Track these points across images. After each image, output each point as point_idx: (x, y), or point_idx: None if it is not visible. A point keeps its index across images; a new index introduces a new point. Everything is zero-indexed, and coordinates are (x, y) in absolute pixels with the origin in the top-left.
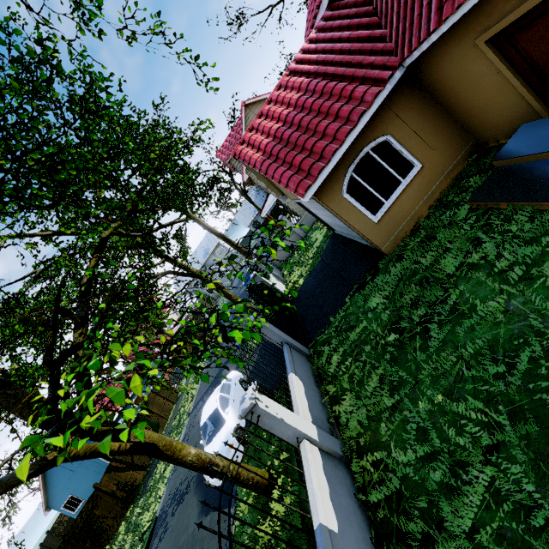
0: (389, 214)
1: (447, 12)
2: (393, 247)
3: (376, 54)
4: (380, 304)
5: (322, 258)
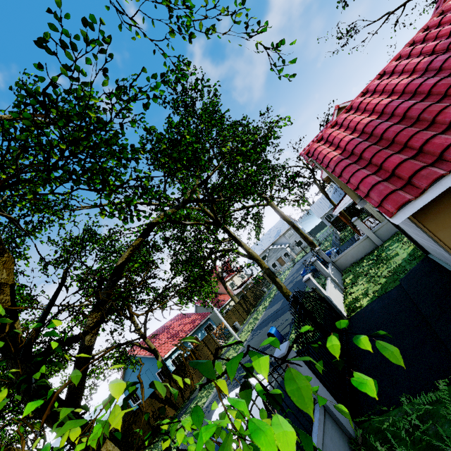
0: None
1: None
2: None
3: None
4: None
5: (401, 283)
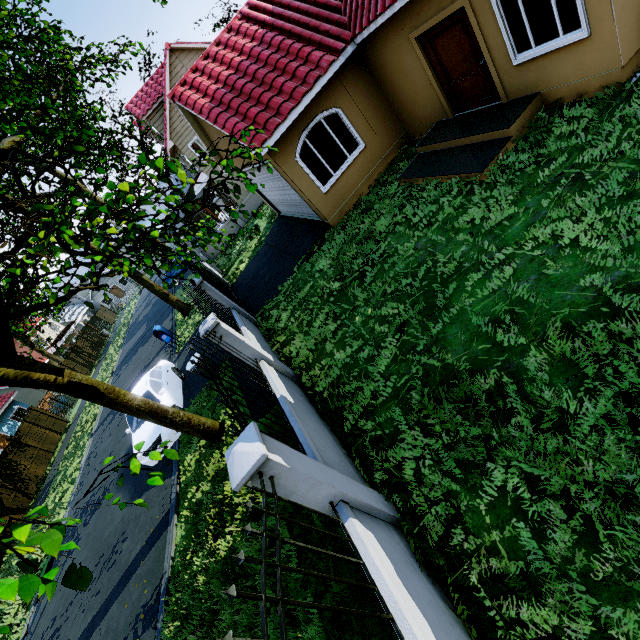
0: (336, 187)
1: (390, 0)
2: (338, 220)
3: (331, 24)
4: (326, 265)
5: (266, 242)
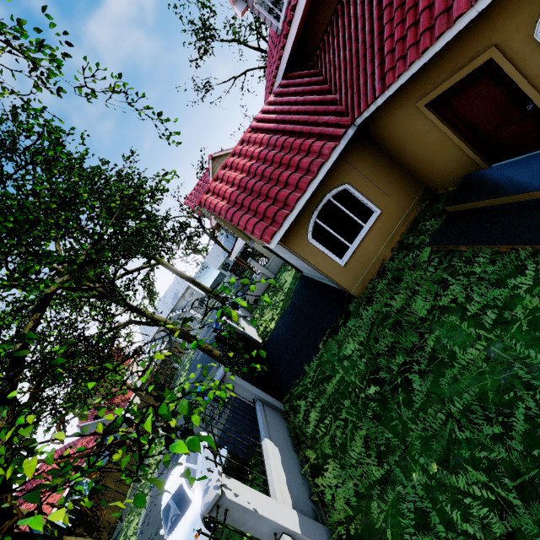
0: (354, 257)
1: (389, 80)
2: (362, 289)
3: (329, 115)
4: (355, 351)
5: (292, 300)
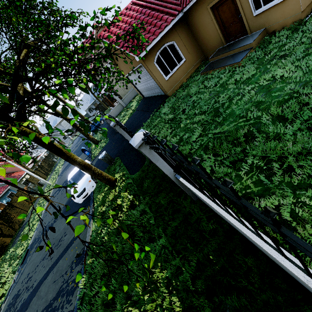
0: (171, 78)
1: None
2: (172, 93)
3: (172, 5)
4: (166, 110)
5: (136, 110)
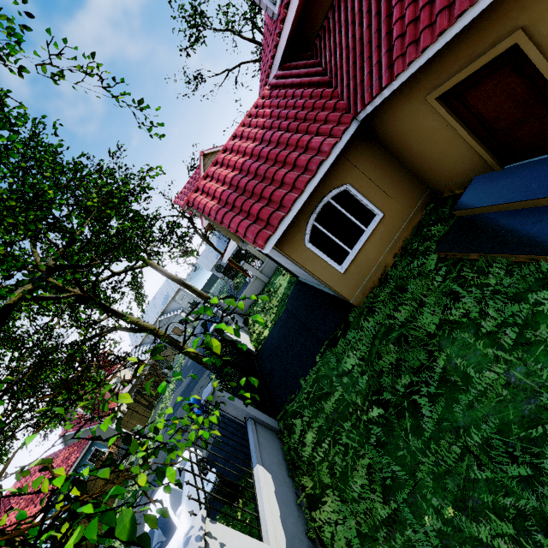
0: (355, 264)
1: (398, 69)
2: (362, 298)
3: (329, 108)
4: (356, 367)
5: (287, 307)
